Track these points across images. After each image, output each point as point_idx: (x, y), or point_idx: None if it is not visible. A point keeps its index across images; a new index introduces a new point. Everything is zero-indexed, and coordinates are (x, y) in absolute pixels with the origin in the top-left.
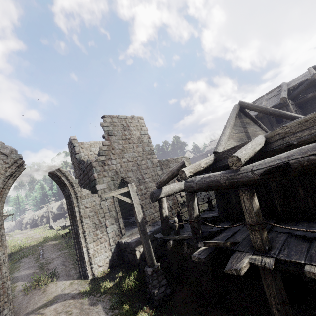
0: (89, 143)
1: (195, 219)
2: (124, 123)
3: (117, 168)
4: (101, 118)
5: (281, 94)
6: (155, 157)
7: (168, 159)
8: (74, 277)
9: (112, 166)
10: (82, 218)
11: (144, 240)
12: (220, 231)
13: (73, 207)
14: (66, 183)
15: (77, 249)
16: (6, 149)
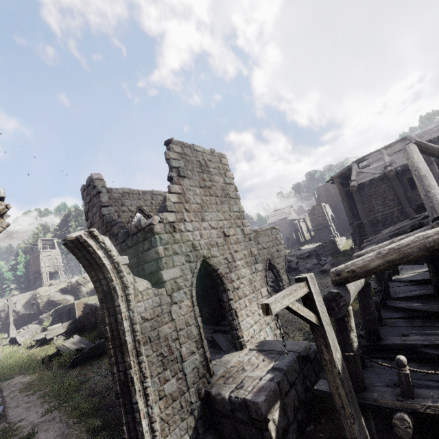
0: (120, 192)
1: None
2: (200, 159)
3: (194, 238)
4: (165, 144)
5: None
6: (246, 223)
7: (256, 229)
8: None
9: (187, 233)
10: (138, 346)
11: (356, 419)
12: None
13: (120, 320)
14: (106, 264)
15: (125, 421)
16: None
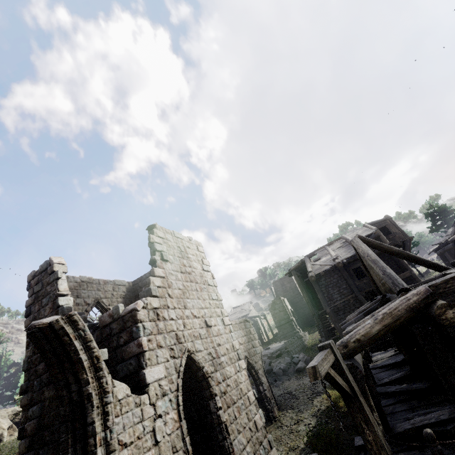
0: (77, 280)
1: None
2: (180, 246)
3: (178, 327)
4: (148, 229)
5: None
6: (225, 313)
7: (231, 321)
8: None
9: (170, 322)
10: None
11: None
12: None
13: (92, 448)
14: (83, 360)
15: None
16: None
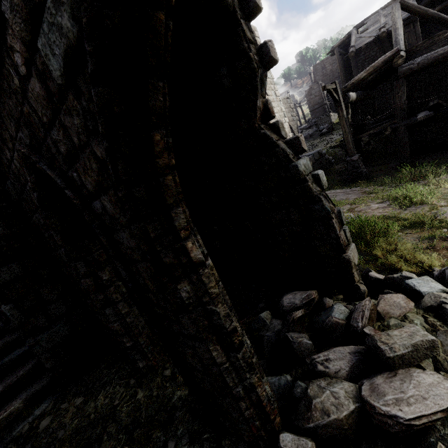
0: None
1: (405, 102)
2: None
3: None
4: None
5: None
6: (276, 88)
7: None
8: None
9: None
10: None
11: (349, 134)
12: (413, 116)
13: None
14: None
15: None
16: None
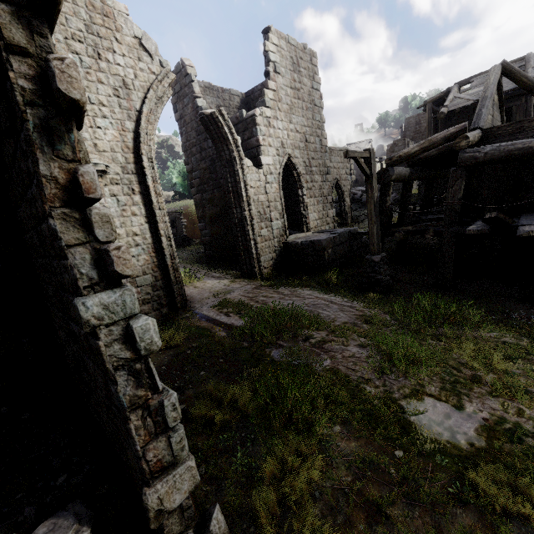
0: (201, 85)
1: (460, 201)
2: (293, 56)
3: (283, 136)
4: (263, 33)
5: (528, 72)
6: (325, 135)
7: (331, 147)
8: (229, 277)
9: (278, 131)
10: (249, 199)
11: (376, 224)
12: (471, 222)
13: (238, 181)
14: (229, 139)
15: (241, 240)
16: (150, 43)
